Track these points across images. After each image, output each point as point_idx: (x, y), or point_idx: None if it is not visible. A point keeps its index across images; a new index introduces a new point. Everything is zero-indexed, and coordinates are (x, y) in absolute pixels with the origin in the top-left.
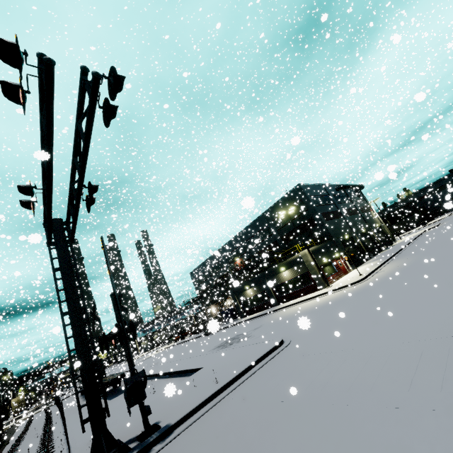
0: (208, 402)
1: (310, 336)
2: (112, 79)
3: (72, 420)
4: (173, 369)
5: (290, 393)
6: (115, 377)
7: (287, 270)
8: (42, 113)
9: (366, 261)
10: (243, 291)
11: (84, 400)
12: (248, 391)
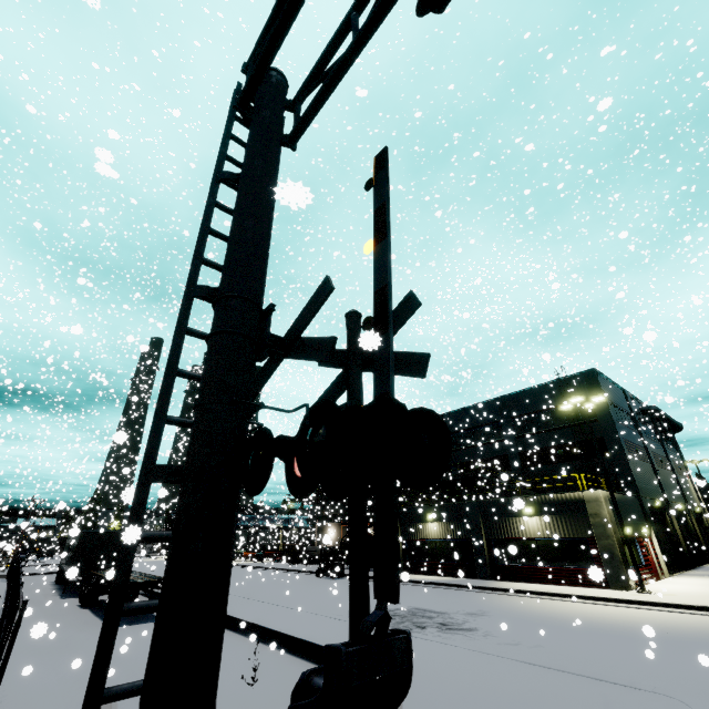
0: None
1: None
2: None
3: (18, 639)
4: (274, 623)
5: None
6: (140, 580)
7: (538, 517)
8: None
9: (683, 569)
10: (418, 522)
11: (57, 596)
12: None
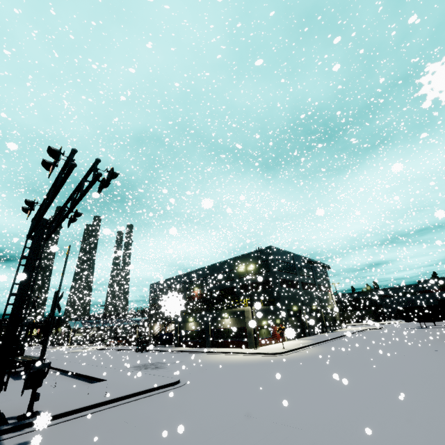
0: (88, 409)
1: (199, 386)
2: (110, 175)
3: None
4: (84, 372)
5: (144, 422)
6: (30, 359)
7: (229, 319)
8: (62, 170)
9: (304, 337)
10: (186, 322)
11: None
12: (121, 411)
